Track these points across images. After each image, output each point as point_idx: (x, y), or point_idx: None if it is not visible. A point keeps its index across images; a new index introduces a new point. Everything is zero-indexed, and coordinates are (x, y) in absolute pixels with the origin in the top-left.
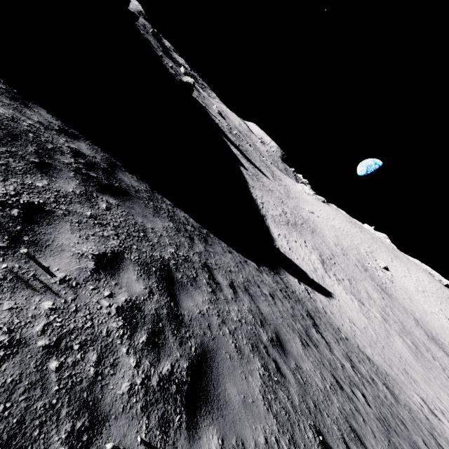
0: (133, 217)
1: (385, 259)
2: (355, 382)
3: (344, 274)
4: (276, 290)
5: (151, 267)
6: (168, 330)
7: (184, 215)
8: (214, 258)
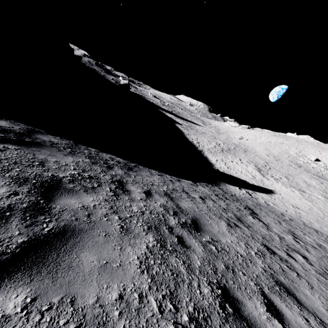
0: (34, 155)
1: (314, 153)
2: (295, 248)
3: (281, 174)
4: (211, 195)
5: (31, 180)
6: (17, 217)
7: (110, 156)
8: (134, 178)
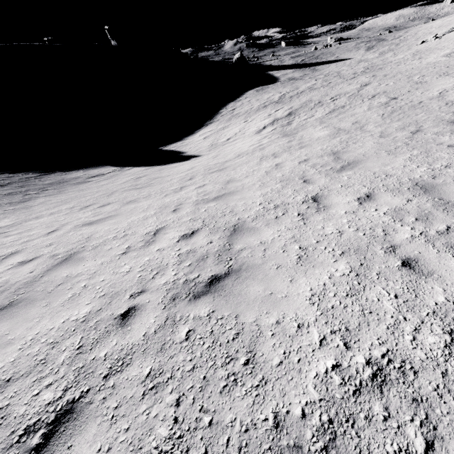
0: None
1: None
2: None
3: (339, 104)
4: None
5: None
6: None
7: None
8: None
